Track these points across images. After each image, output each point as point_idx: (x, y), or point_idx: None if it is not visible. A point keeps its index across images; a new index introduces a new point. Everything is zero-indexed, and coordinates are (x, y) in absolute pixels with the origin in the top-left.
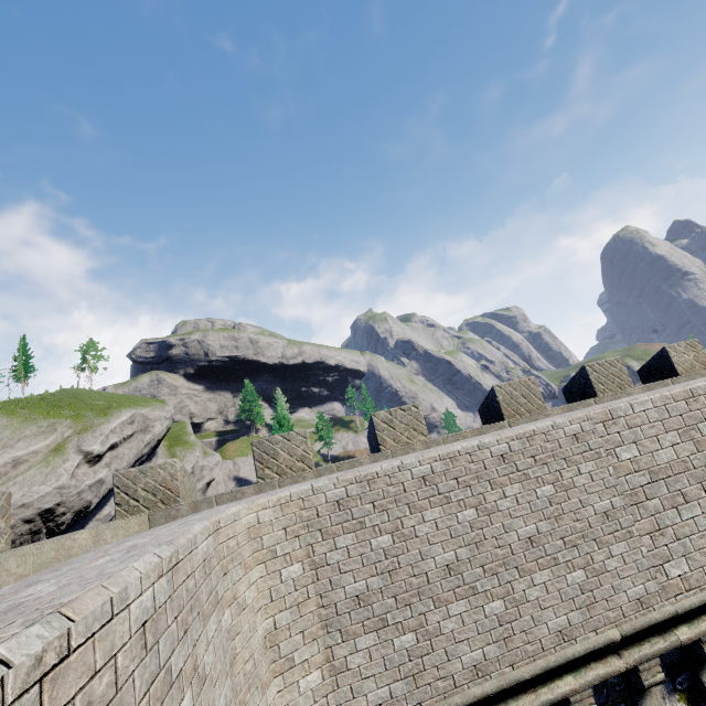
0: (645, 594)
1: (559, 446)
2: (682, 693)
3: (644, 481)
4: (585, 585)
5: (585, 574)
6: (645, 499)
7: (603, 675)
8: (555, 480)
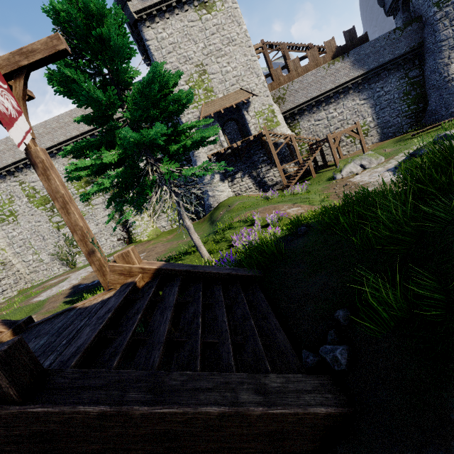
0: (0, 165)
1: None
2: (15, 176)
3: None
4: None
5: None
6: None
7: None
8: None
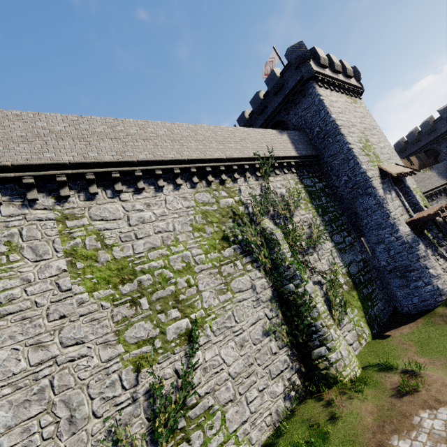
0: (31, 158)
1: (7, 116)
2: (53, 197)
3: (46, 132)
4: (1, 151)
5: (3, 148)
6: (44, 137)
7: (2, 175)
8: (0, 123)
